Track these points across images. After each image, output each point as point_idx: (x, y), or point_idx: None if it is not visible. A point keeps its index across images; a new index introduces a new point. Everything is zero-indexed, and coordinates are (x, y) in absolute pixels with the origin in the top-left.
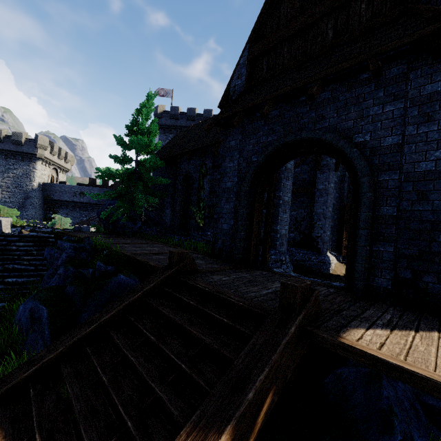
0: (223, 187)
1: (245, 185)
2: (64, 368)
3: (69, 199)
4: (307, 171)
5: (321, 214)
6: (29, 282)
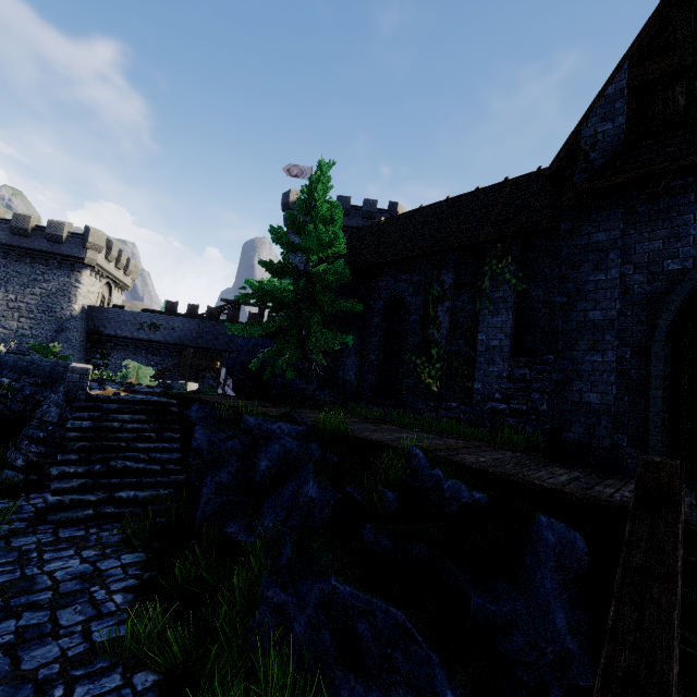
0: (578, 320)
1: (666, 317)
2: None
3: (130, 335)
4: None
5: None
6: (157, 499)
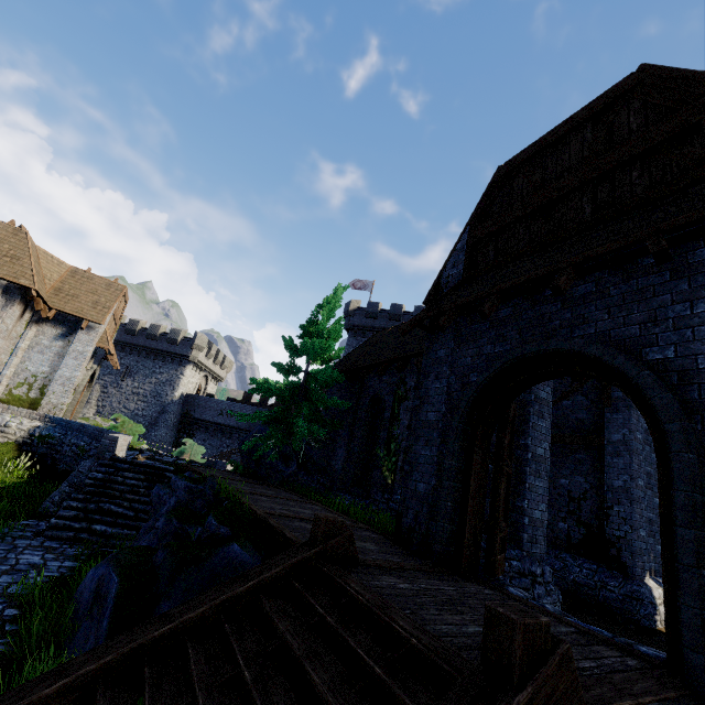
0: (422, 420)
1: (456, 419)
2: (101, 696)
3: (212, 419)
4: (585, 407)
5: (621, 490)
6: (121, 537)
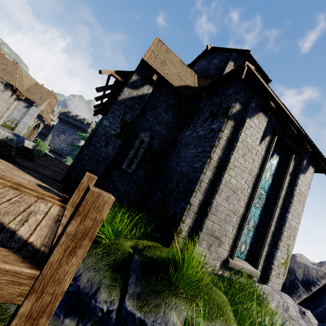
0: None
1: None
2: None
3: None
4: None
5: None
6: None
